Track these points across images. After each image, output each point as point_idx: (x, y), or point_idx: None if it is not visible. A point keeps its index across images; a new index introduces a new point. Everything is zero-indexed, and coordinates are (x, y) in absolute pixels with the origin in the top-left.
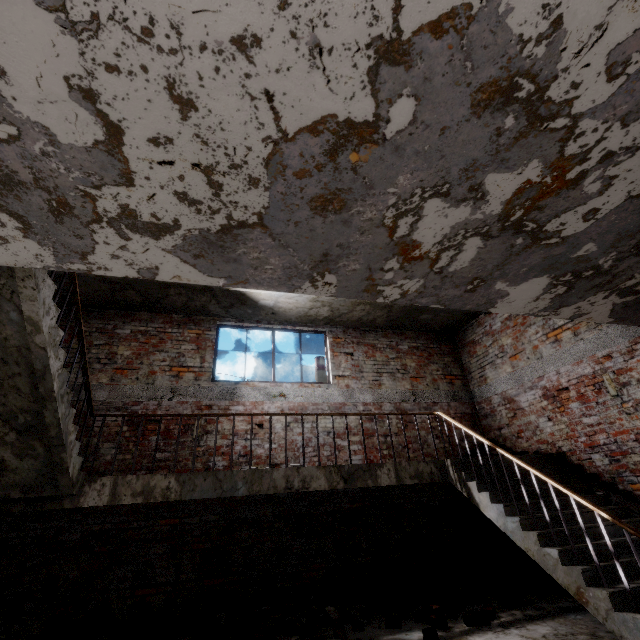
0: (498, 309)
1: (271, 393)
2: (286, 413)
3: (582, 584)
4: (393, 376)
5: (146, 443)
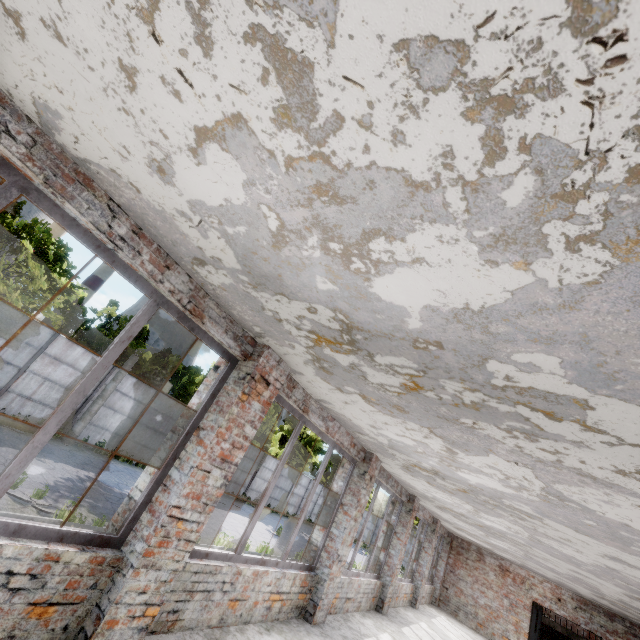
0: None
1: None
2: None
3: None
4: None
5: None
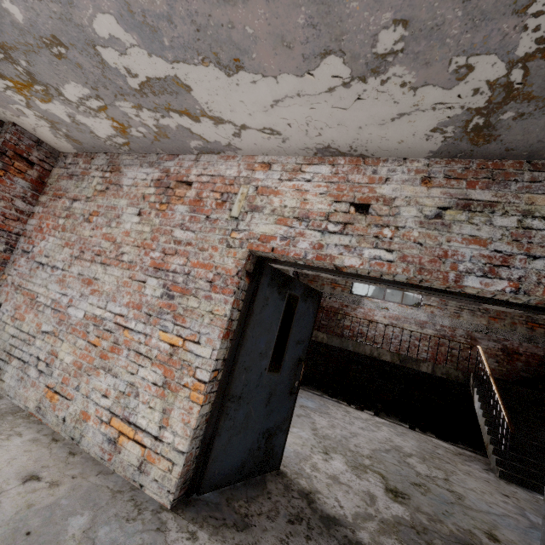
0: (487, 307)
1: (380, 306)
2: (377, 322)
3: (488, 442)
4: (473, 313)
5: (318, 316)
